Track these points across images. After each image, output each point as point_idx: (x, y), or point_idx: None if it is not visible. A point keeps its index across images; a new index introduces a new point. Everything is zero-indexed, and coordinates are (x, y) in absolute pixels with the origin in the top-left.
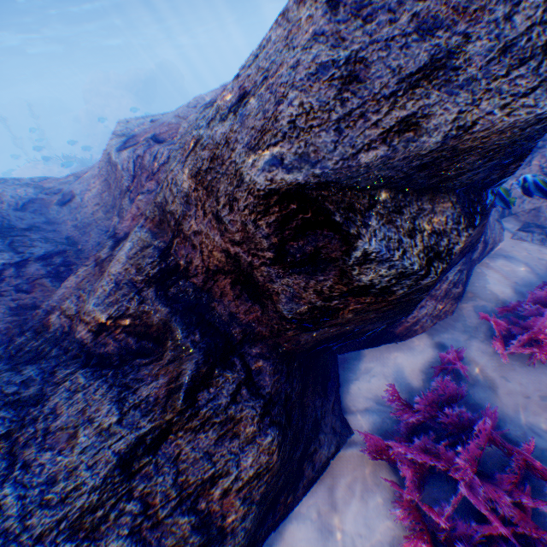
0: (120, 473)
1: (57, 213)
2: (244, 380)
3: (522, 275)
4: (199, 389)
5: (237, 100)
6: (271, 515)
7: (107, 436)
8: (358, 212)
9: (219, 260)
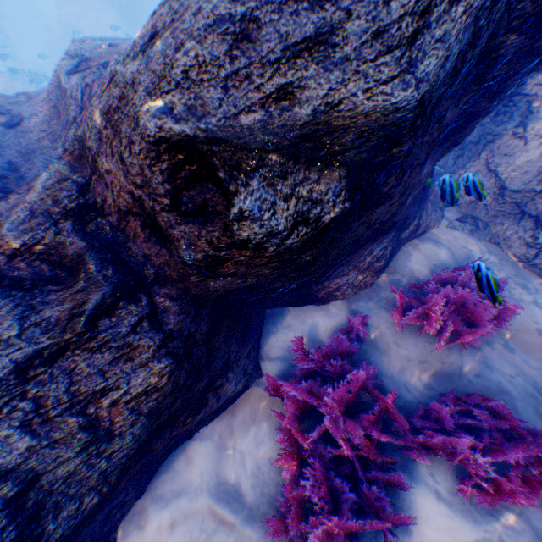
0: (16, 378)
1: (2, 134)
2: (147, 315)
3: (443, 259)
4: (102, 317)
5: (149, 39)
6: (169, 430)
7: (6, 346)
8: (244, 172)
9: (127, 201)
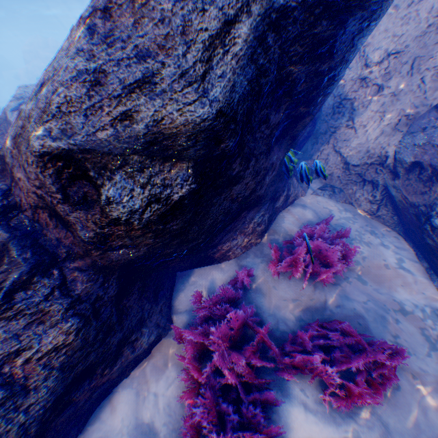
0: None
1: None
2: (58, 285)
3: (310, 219)
4: (18, 291)
5: (41, 87)
6: (88, 382)
7: None
8: (110, 170)
9: (35, 199)
